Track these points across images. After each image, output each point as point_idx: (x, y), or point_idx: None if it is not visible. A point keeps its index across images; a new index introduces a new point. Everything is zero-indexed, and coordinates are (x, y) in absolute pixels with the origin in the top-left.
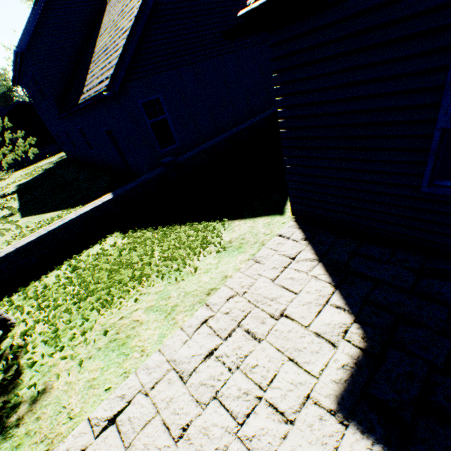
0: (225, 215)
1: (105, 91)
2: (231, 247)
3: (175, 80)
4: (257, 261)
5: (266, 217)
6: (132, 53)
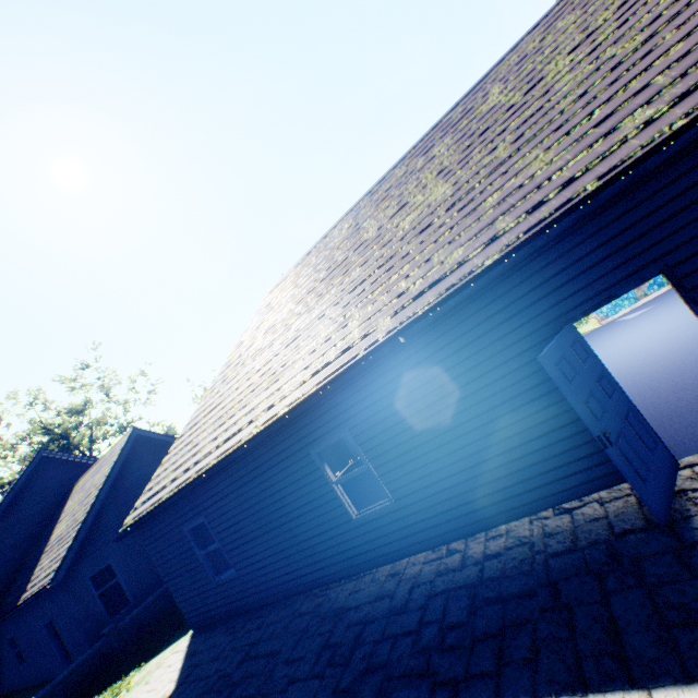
0: (146, 659)
1: (50, 583)
2: (136, 684)
3: (129, 540)
4: (147, 683)
5: (176, 642)
6: (83, 538)
